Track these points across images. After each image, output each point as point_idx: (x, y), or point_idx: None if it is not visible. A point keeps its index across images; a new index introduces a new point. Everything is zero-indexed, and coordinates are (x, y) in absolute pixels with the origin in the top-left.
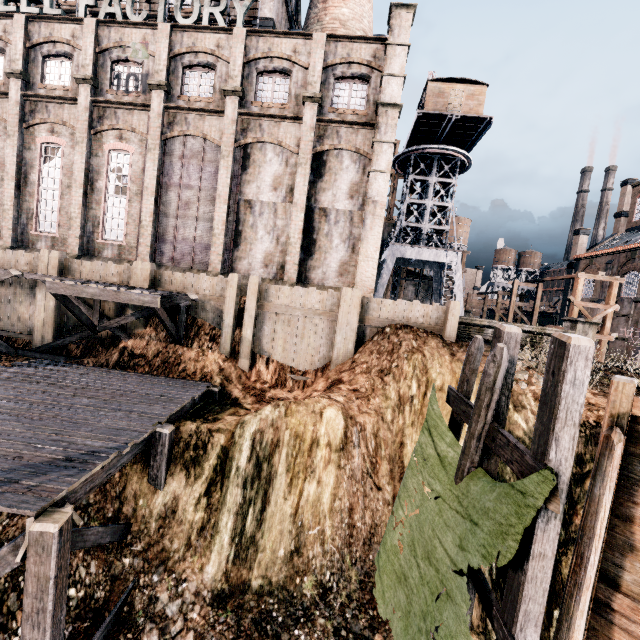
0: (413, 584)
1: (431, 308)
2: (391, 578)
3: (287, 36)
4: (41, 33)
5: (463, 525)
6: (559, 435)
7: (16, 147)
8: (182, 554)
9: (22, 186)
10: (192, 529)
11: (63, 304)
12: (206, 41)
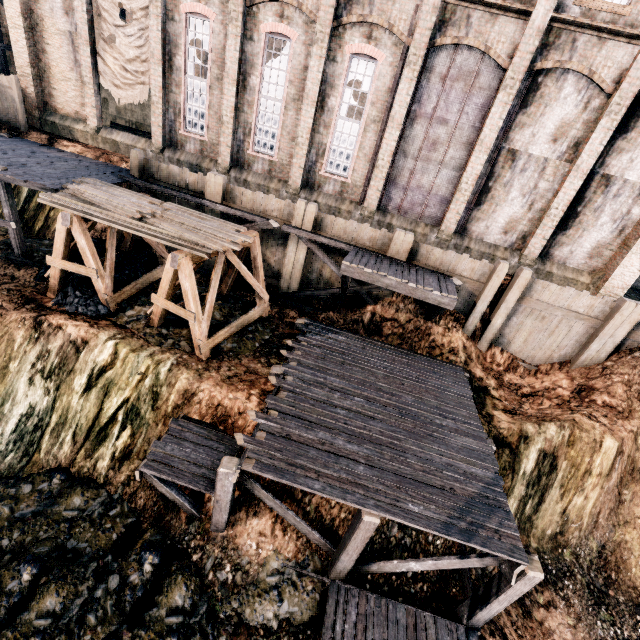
0: None
1: None
2: None
3: None
4: None
5: None
6: None
7: (239, 38)
8: None
9: (240, 91)
10: None
11: (343, 280)
12: None
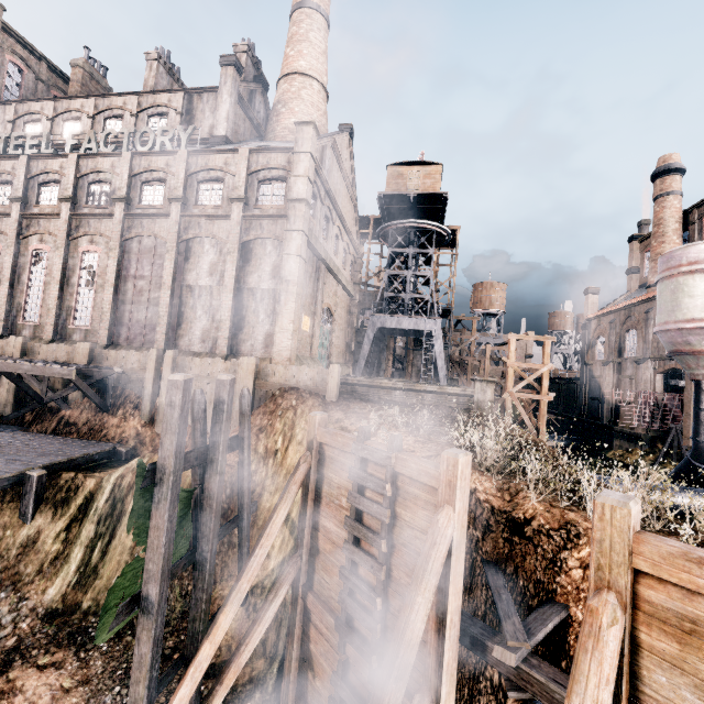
0: None
1: (317, 372)
2: None
3: (220, 153)
4: (39, 167)
5: None
6: (163, 440)
7: (13, 255)
8: (32, 577)
9: (16, 285)
10: (47, 558)
11: (10, 380)
12: (158, 162)
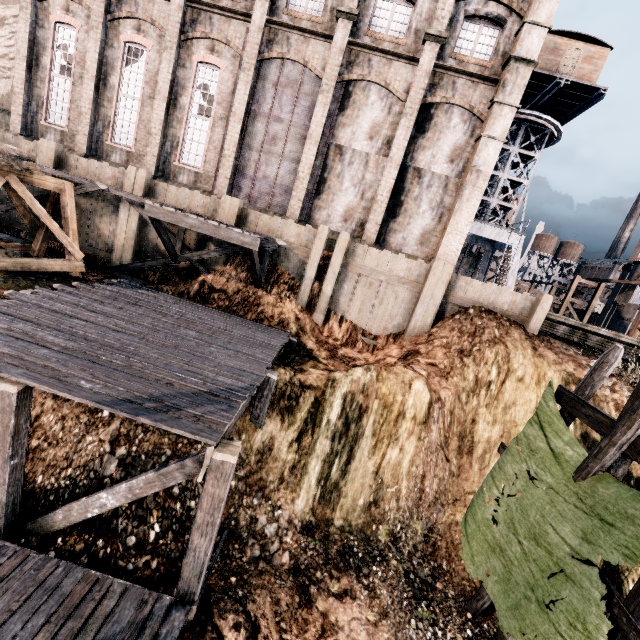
0: (513, 557)
1: (520, 297)
2: (482, 546)
3: None
4: None
5: (588, 521)
6: None
7: (99, 42)
8: (276, 487)
9: (101, 88)
10: (285, 467)
11: (156, 229)
12: None
